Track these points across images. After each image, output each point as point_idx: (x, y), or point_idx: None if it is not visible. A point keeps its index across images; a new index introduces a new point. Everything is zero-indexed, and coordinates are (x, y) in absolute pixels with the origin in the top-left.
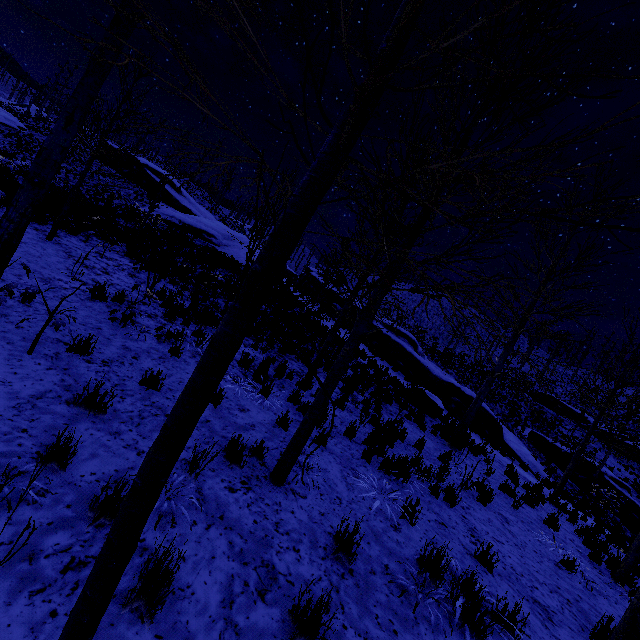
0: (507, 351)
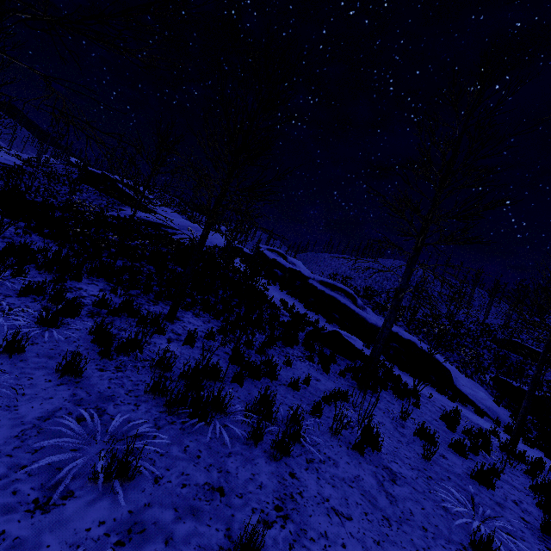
0: (409, 268)
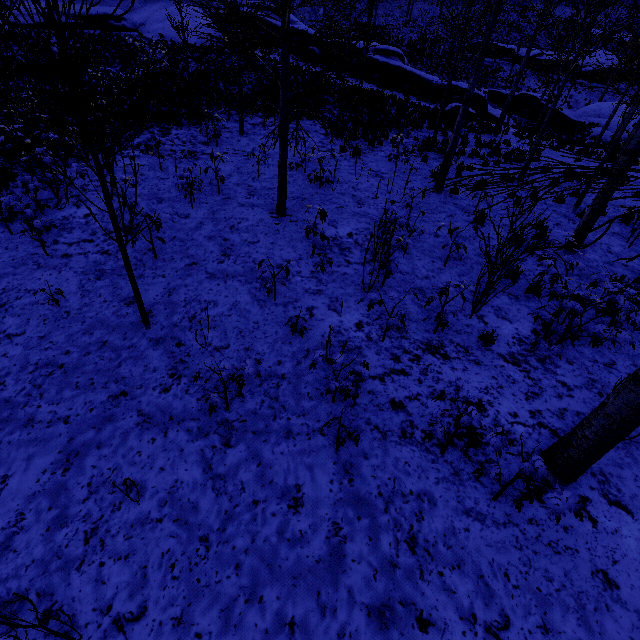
0: (530, 50)
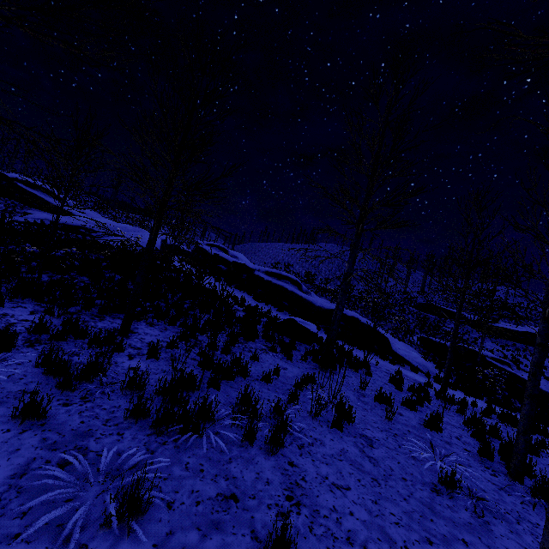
0: (353, 253)
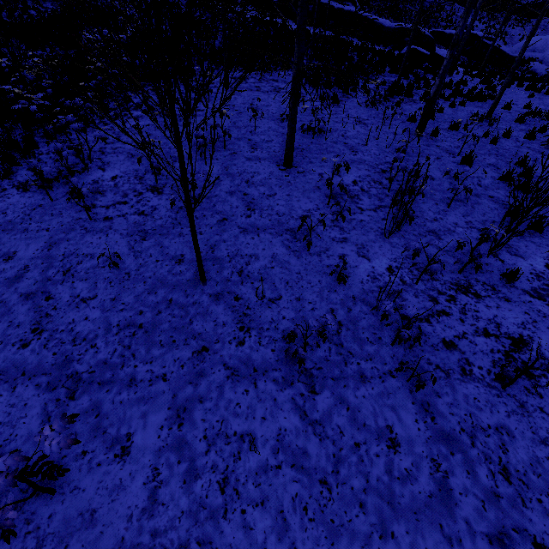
0: None
